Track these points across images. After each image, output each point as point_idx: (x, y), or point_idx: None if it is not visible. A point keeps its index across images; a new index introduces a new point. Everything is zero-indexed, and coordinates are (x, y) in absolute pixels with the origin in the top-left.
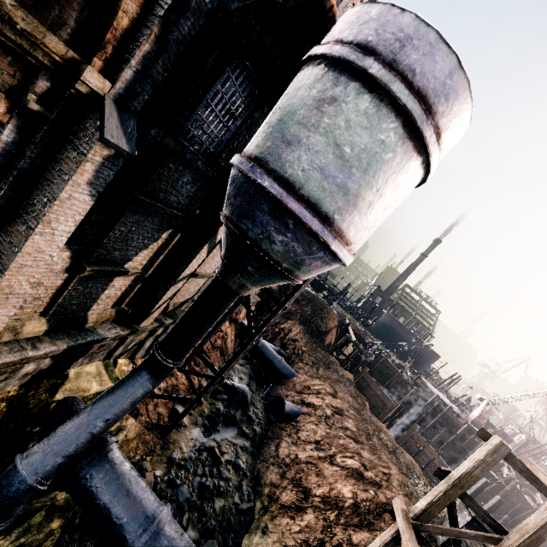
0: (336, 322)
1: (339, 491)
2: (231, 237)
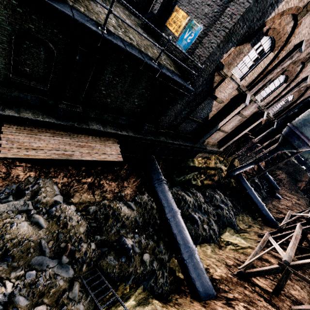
0: (307, 180)
1: None
2: (284, 139)
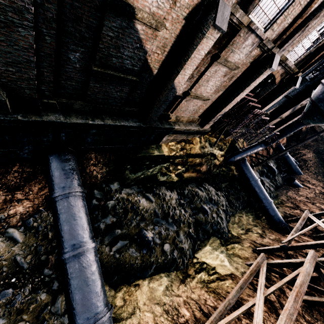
0: None
1: (314, 210)
2: (312, 107)
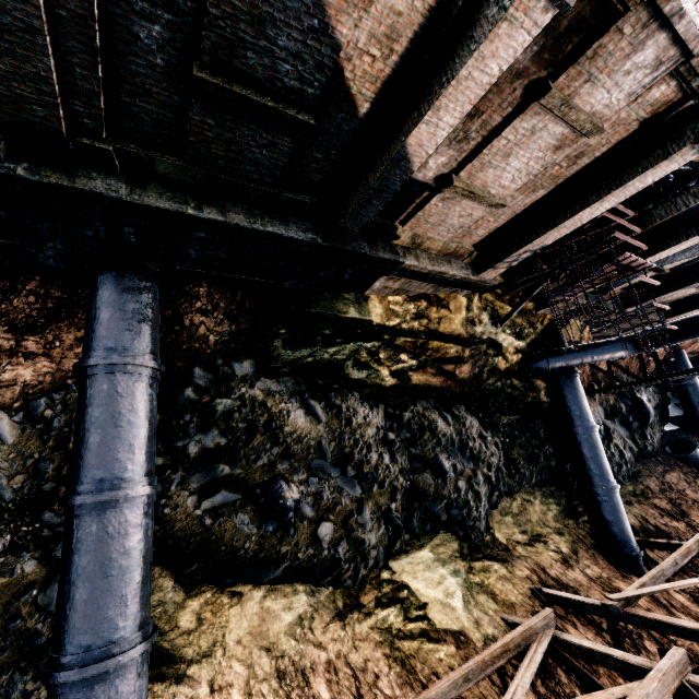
0: None
1: None
2: None
